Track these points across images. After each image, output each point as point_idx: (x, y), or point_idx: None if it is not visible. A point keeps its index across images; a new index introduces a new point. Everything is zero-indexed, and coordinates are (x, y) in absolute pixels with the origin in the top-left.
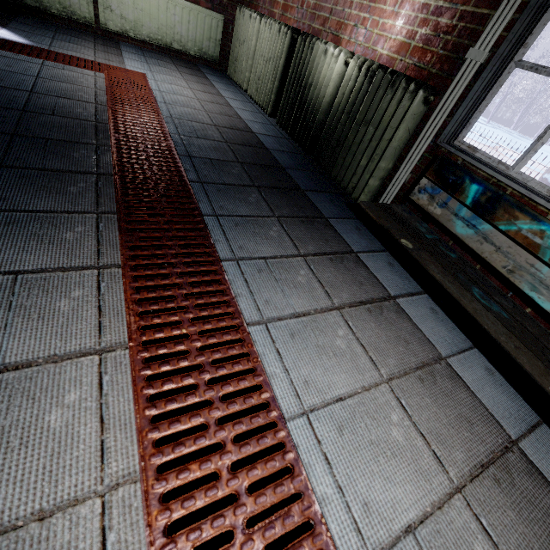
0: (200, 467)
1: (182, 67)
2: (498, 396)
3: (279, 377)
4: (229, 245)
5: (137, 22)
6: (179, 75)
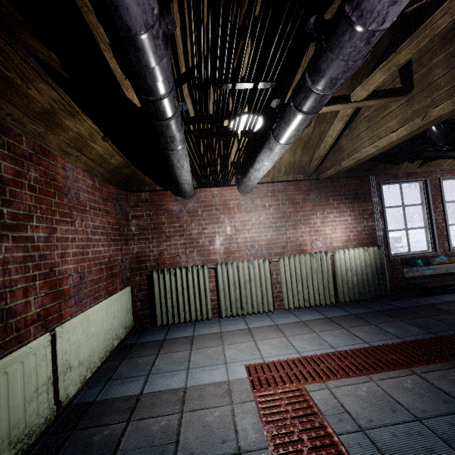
0: None
1: (165, 349)
2: None
3: None
4: None
5: (90, 354)
6: (209, 348)
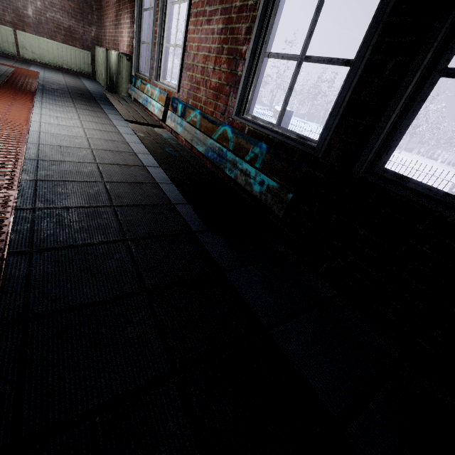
0: (4, 102)
1: (67, 74)
2: (122, 124)
3: (38, 105)
4: (42, 95)
5: (42, 55)
6: (61, 75)
